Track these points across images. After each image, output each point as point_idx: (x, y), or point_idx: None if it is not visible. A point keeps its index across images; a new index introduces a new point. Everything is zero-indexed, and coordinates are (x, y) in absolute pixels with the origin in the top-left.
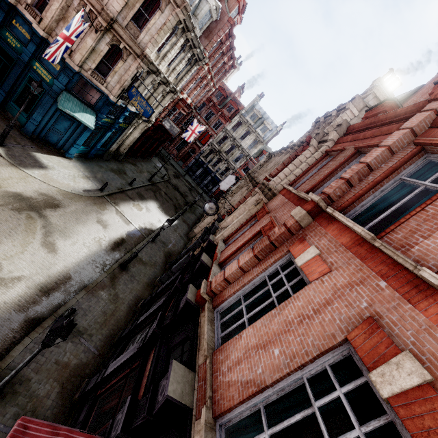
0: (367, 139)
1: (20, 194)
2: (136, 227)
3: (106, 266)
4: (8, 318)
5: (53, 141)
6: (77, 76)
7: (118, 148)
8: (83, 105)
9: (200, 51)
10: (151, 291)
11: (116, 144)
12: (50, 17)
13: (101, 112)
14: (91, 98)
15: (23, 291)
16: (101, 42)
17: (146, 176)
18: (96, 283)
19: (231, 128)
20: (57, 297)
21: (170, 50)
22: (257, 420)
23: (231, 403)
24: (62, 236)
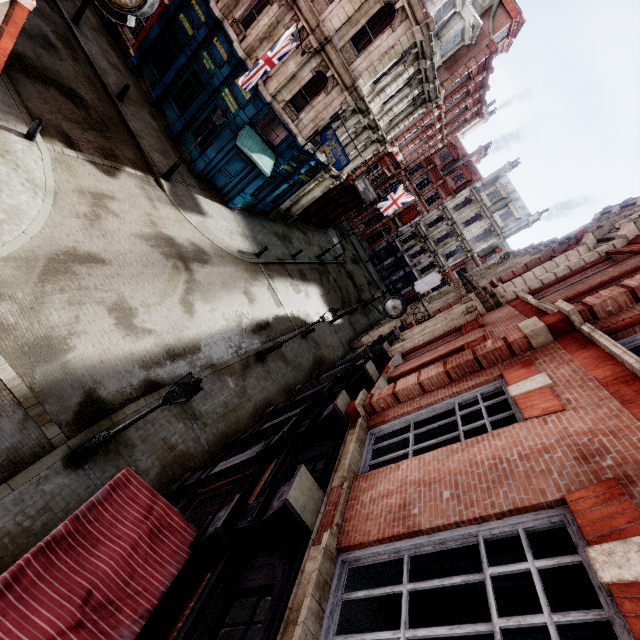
0: None
1: (172, 238)
2: (287, 313)
3: (241, 349)
4: (130, 371)
5: (220, 185)
6: (267, 108)
7: (290, 208)
8: (264, 145)
9: (434, 88)
10: (286, 399)
11: (288, 202)
12: (255, 35)
13: (283, 157)
14: (275, 137)
15: (151, 347)
16: (305, 67)
17: (316, 251)
18: (225, 365)
19: (453, 206)
20: (182, 366)
21: (391, 84)
22: (395, 574)
23: (365, 538)
24: (203, 298)
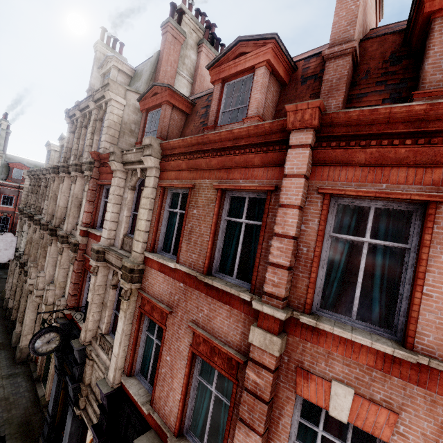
0: (219, 170)
1: None
2: None
3: None
4: None
5: None
6: None
7: None
8: None
9: None
10: None
11: None
12: None
13: None
14: None
15: None
16: None
17: None
18: None
19: None
20: None
21: None
22: None
23: None
24: None
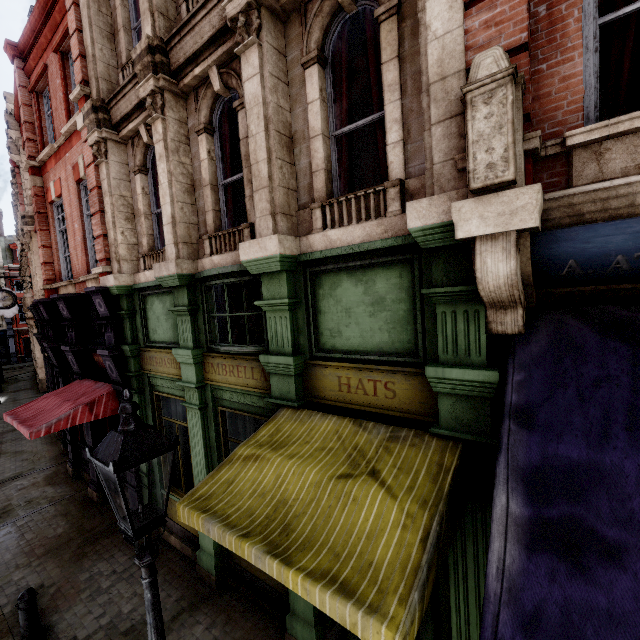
0: None
1: None
2: None
3: None
4: None
5: None
6: None
7: None
8: None
9: None
10: None
11: None
12: None
13: None
14: None
15: None
16: None
17: None
18: None
19: None
20: None
21: None
22: None
23: (85, 261)
24: None
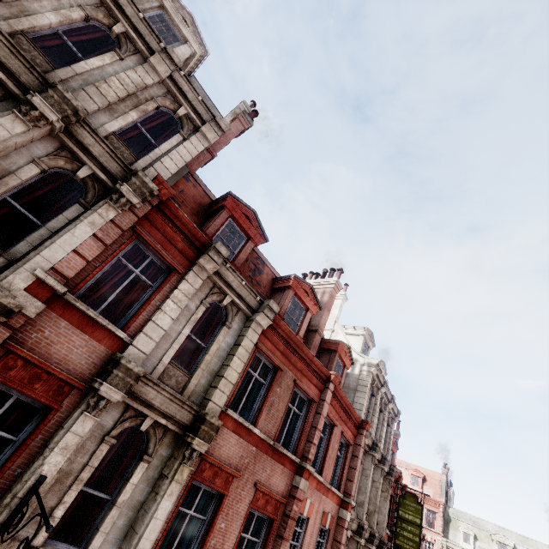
0: (298, 371)
1: None
2: None
3: None
4: None
5: None
6: None
7: None
8: None
9: None
10: None
11: None
12: None
13: None
14: None
15: None
16: None
17: None
18: None
19: None
20: None
21: None
22: None
23: None
24: None
